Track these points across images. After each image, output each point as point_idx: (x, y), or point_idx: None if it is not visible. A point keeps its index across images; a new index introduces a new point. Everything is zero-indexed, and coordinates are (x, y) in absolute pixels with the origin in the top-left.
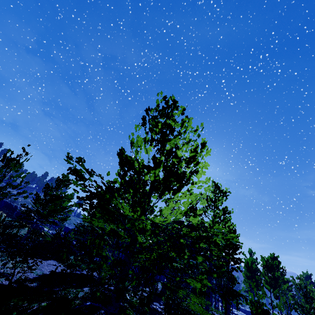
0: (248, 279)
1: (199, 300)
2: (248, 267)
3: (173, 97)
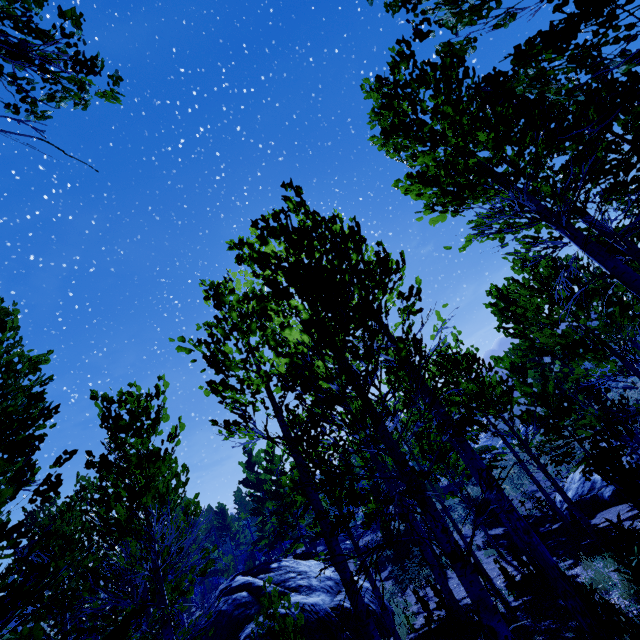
0: None
1: None
2: None
3: None
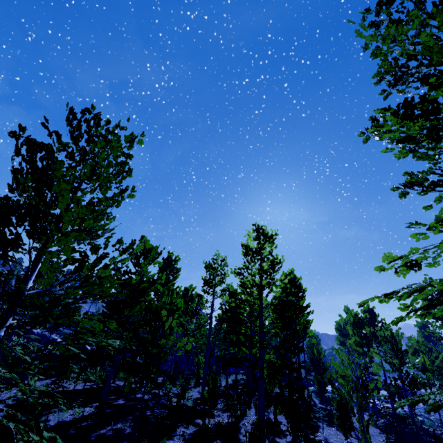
0: (342, 346)
1: (12, 375)
2: (340, 331)
3: (94, 108)
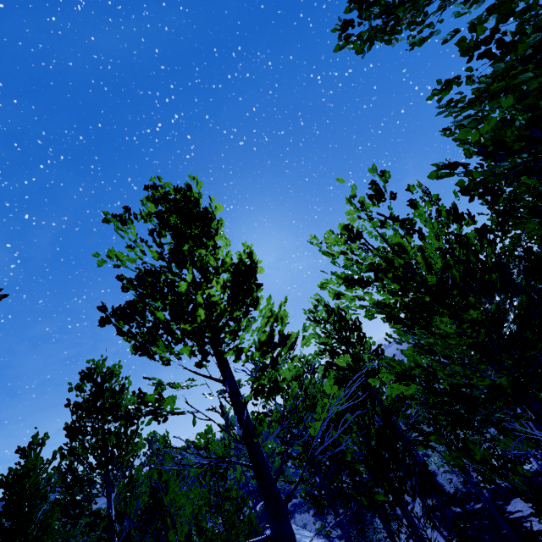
0: None
1: None
2: None
3: None
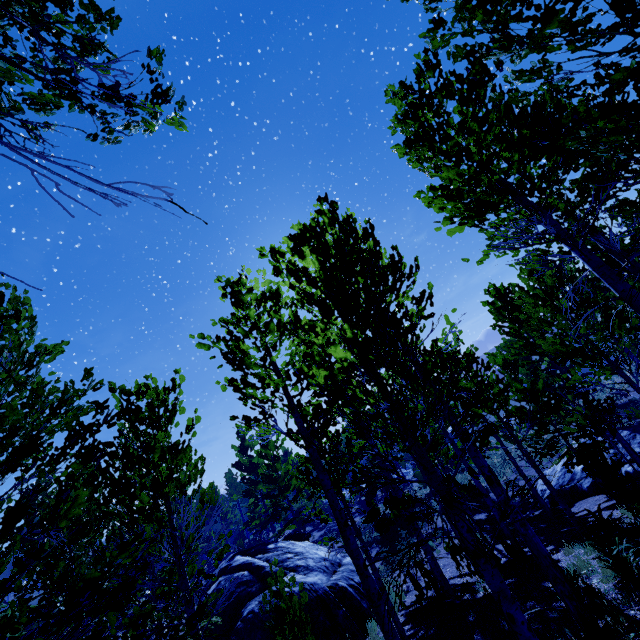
0: None
1: None
2: None
3: None
